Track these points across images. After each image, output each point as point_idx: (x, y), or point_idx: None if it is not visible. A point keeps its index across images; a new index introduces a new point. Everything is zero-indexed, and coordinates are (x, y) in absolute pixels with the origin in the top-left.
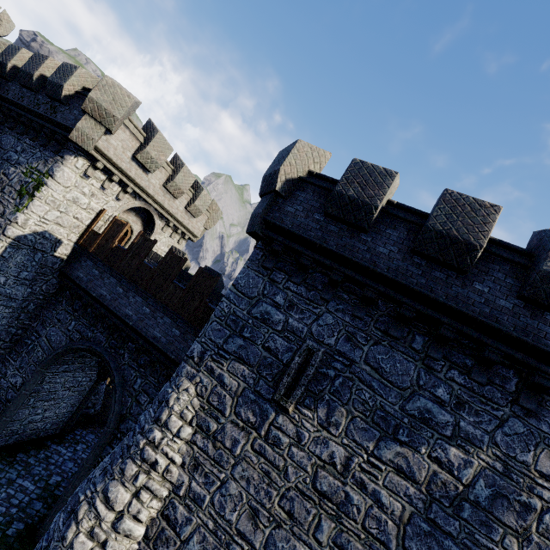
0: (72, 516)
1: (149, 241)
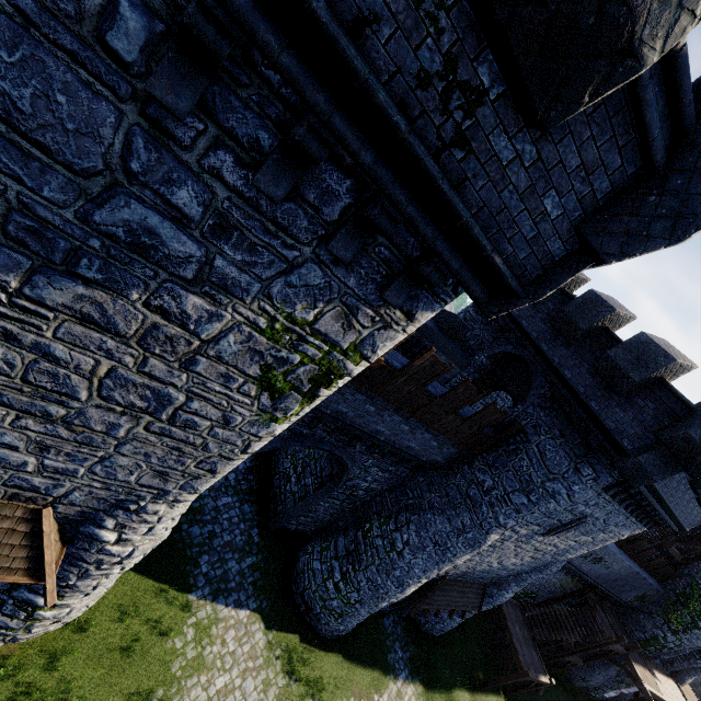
0: (405, 588)
1: (440, 366)
